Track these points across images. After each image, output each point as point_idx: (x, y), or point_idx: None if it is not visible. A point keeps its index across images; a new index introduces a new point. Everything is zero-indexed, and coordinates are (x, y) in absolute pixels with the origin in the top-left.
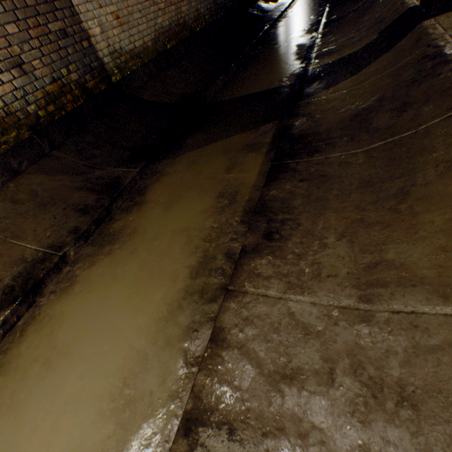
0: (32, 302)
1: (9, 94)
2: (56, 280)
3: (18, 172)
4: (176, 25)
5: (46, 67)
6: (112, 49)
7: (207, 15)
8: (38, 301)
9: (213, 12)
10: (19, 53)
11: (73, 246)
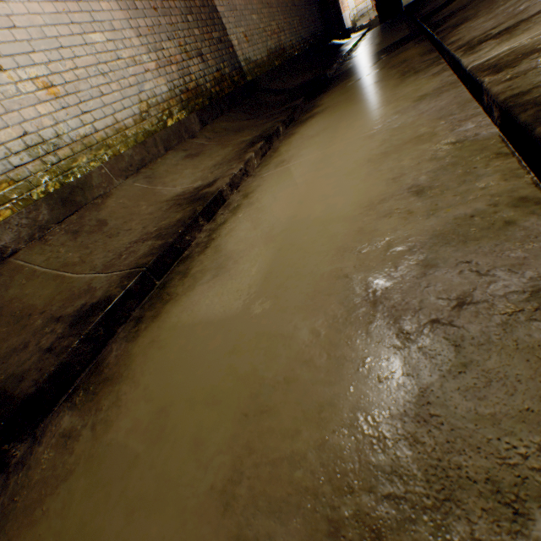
0: (269, 148)
1: (197, 73)
2: (278, 141)
3: (207, 124)
4: (279, 50)
5: (213, 61)
6: (245, 57)
7: (297, 46)
8: (272, 148)
9: (301, 45)
10: (200, 48)
11: (280, 126)
